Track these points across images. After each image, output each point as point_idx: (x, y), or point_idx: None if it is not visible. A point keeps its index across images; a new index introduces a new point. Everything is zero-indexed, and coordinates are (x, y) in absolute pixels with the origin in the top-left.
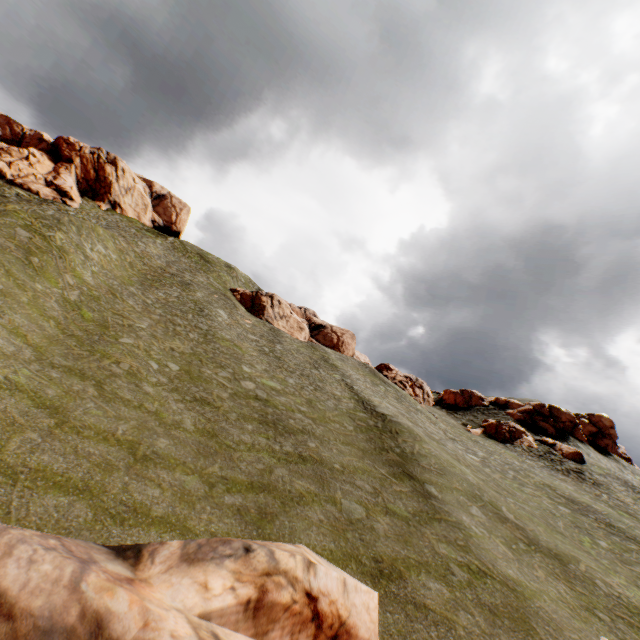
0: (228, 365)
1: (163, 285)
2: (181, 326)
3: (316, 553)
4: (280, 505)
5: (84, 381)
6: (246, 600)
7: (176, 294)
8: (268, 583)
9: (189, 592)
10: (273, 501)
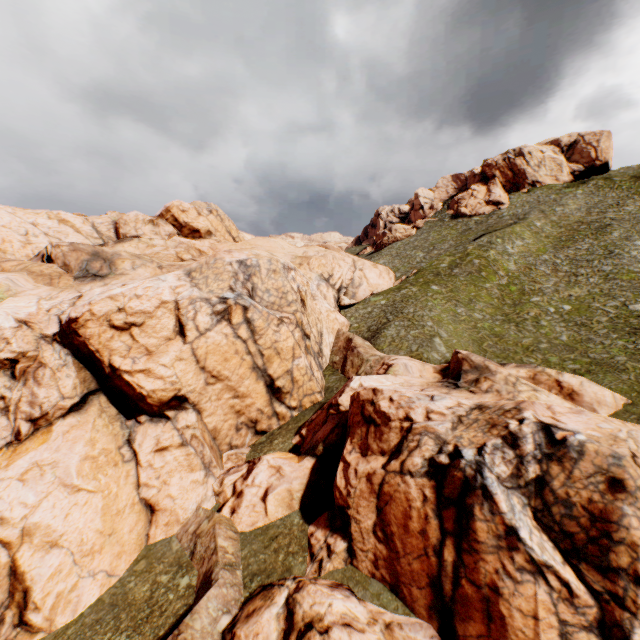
0: (620, 296)
1: (574, 243)
2: (582, 275)
3: (608, 387)
4: (602, 371)
5: (509, 325)
6: (529, 375)
7: (585, 246)
8: (537, 373)
9: (513, 371)
10: (599, 369)
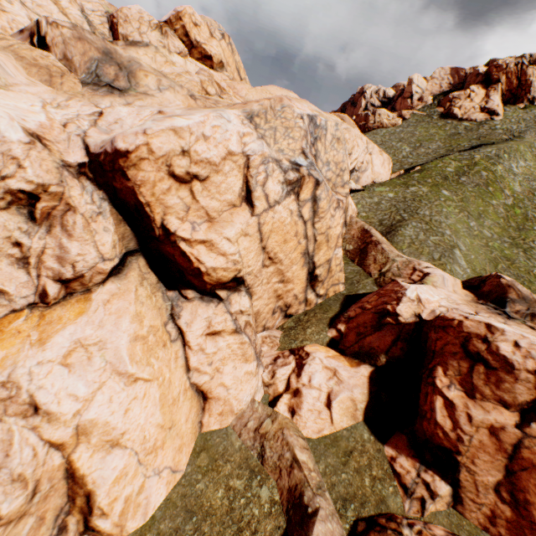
0: None
1: None
2: None
3: None
4: None
5: (516, 249)
6: None
7: None
8: None
9: None
10: None
